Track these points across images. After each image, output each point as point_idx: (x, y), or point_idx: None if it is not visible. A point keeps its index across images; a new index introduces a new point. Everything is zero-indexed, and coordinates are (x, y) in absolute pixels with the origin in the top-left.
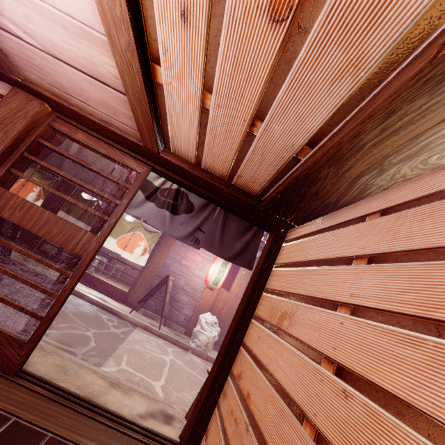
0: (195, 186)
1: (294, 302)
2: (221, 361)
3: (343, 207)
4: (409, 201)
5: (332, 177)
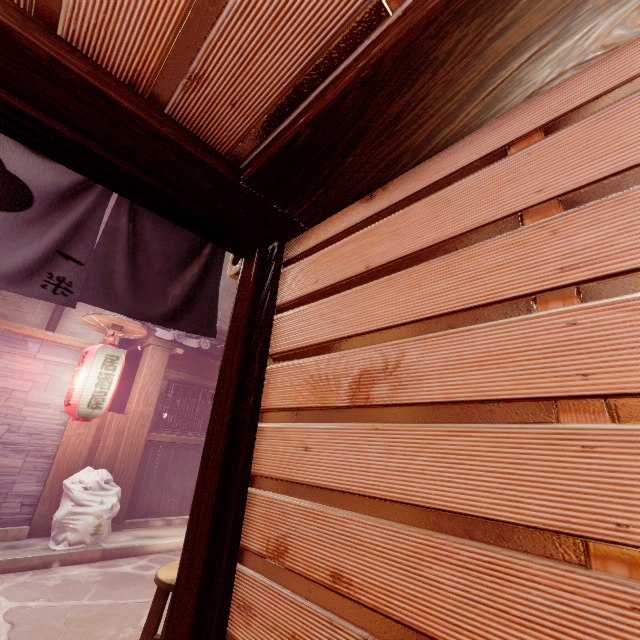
0: (32, 109)
1: (384, 344)
2: (208, 542)
3: (428, 158)
4: (612, 90)
5: (459, 59)
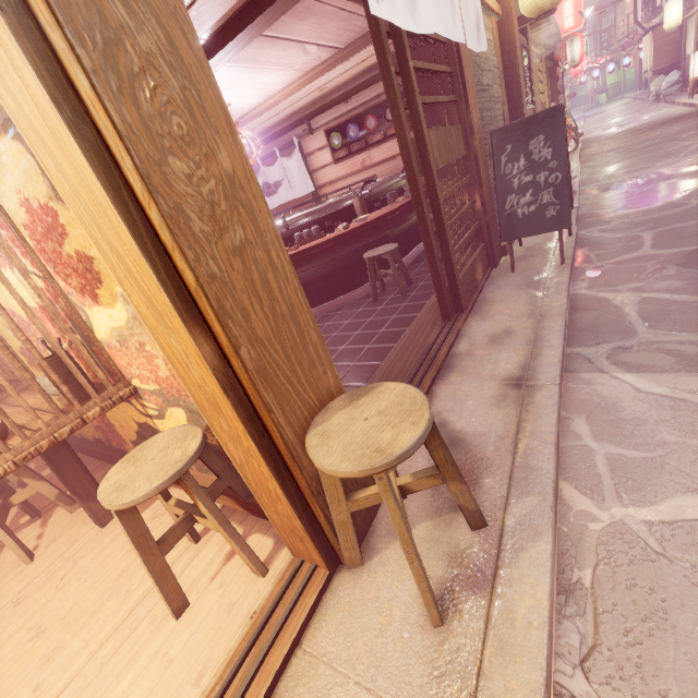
0: None
1: None
2: None
3: None
4: None
5: None
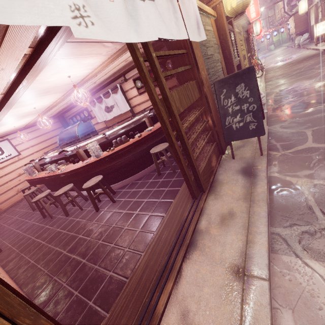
0: None
1: None
2: None
3: None
4: None
5: None
